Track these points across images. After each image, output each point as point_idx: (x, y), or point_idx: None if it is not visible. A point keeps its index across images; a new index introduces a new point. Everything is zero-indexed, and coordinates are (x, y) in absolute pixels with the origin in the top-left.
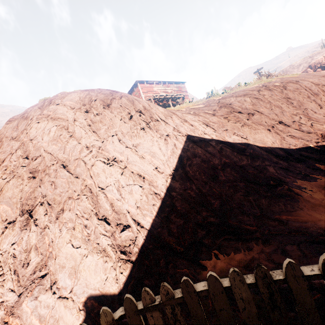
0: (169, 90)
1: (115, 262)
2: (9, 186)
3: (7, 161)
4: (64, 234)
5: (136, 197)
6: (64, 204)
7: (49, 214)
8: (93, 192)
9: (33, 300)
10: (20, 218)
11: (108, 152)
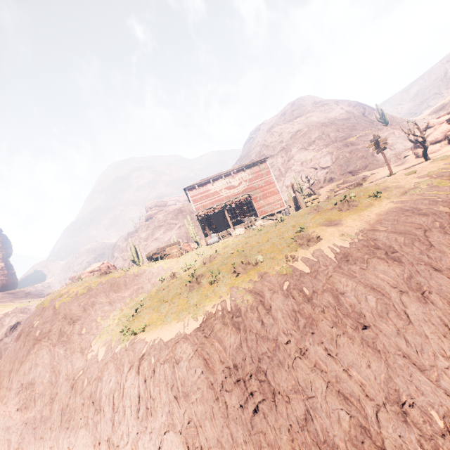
0: (236, 182)
1: None
2: None
3: None
4: None
5: None
6: None
7: None
8: None
9: None
10: None
11: None
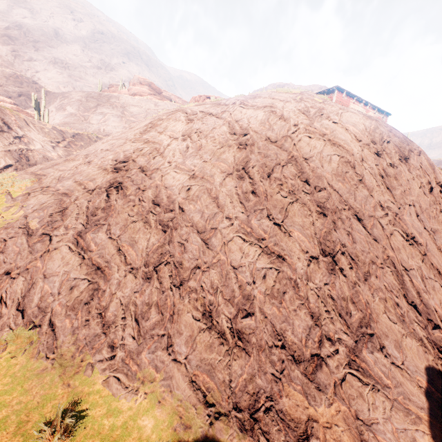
0: None
1: (434, 357)
2: (295, 211)
3: (278, 173)
4: (377, 301)
5: (439, 297)
6: (368, 266)
7: (354, 269)
8: (397, 268)
9: (370, 353)
10: (323, 257)
11: (406, 225)
